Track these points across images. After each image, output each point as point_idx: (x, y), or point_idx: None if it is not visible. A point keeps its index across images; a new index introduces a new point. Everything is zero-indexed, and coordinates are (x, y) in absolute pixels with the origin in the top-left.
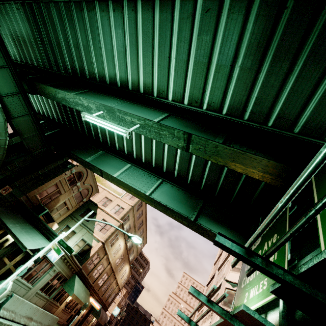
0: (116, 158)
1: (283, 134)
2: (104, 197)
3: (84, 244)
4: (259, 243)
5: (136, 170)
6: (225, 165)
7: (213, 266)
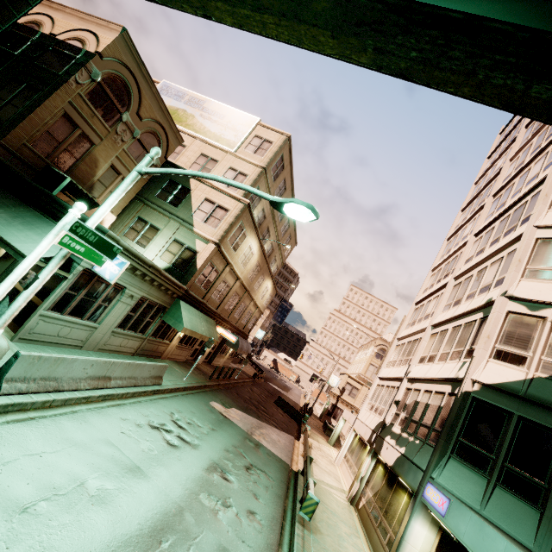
0: None
1: None
2: (198, 155)
3: (181, 249)
4: None
5: None
6: None
7: (429, 274)
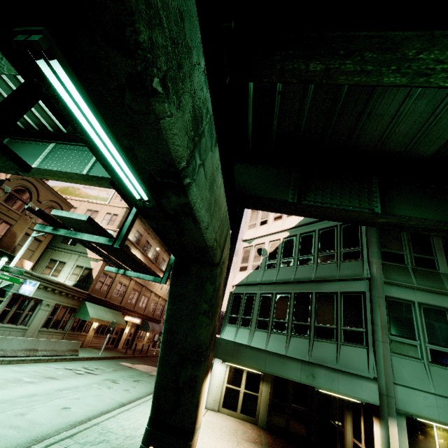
0: (31, 143)
1: None
2: (85, 211)
3: (82, 270)
4: None
5: (64, 148)
6: None
7: None
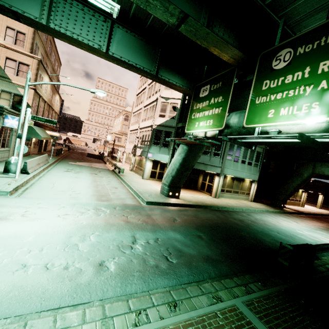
0: None
1: (257, 2)
2: None
3: (11, 96)
4: (206, 95)
5: (67, 2)
6: (207, 48)
7: (139, 79)
